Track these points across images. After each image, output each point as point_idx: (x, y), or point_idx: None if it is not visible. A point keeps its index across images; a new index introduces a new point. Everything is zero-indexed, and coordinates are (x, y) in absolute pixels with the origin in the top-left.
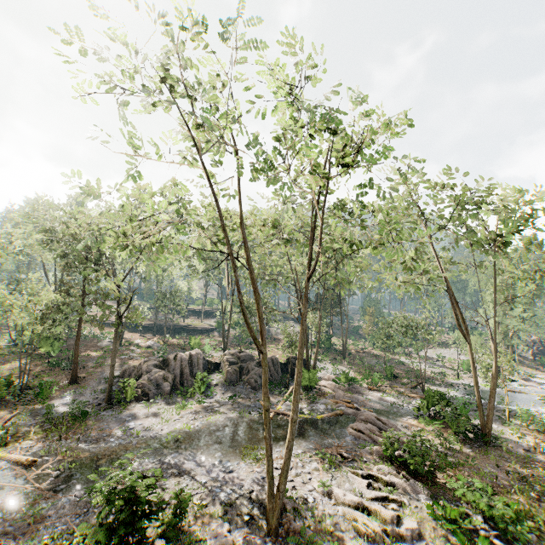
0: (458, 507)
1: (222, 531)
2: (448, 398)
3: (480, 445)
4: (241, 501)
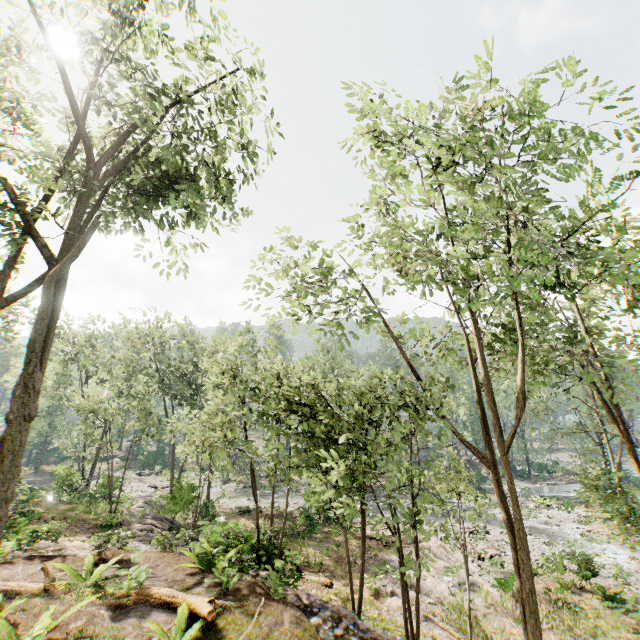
0: None
1: None
2: None
3: None
4: None
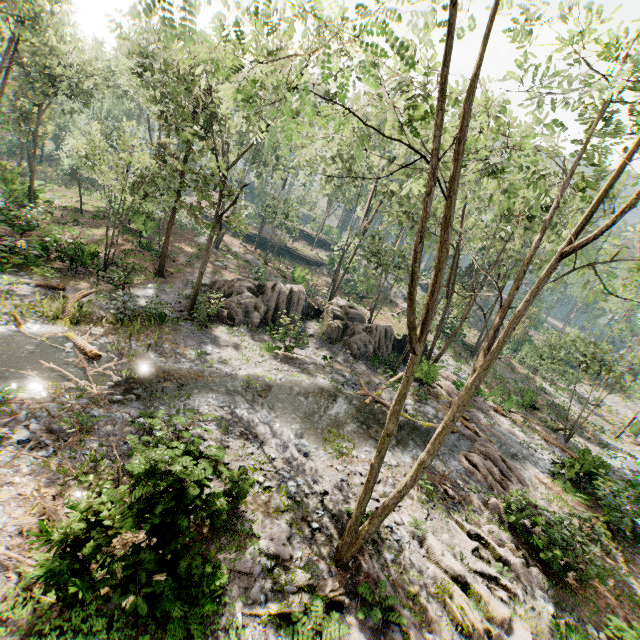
0: (592, 637)
1: (280, 535)
2: (599, 464)
3: (636, 553)
4: (310, 501)
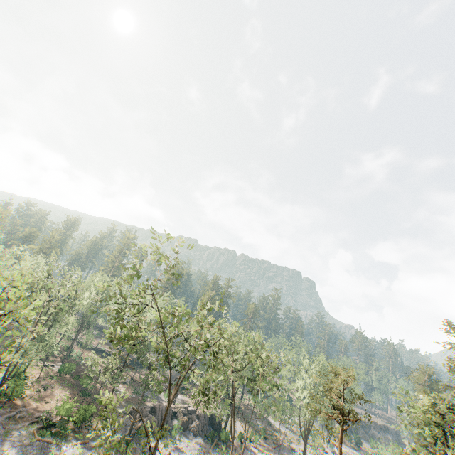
0: None
1: None
2: None
3: None
4: None
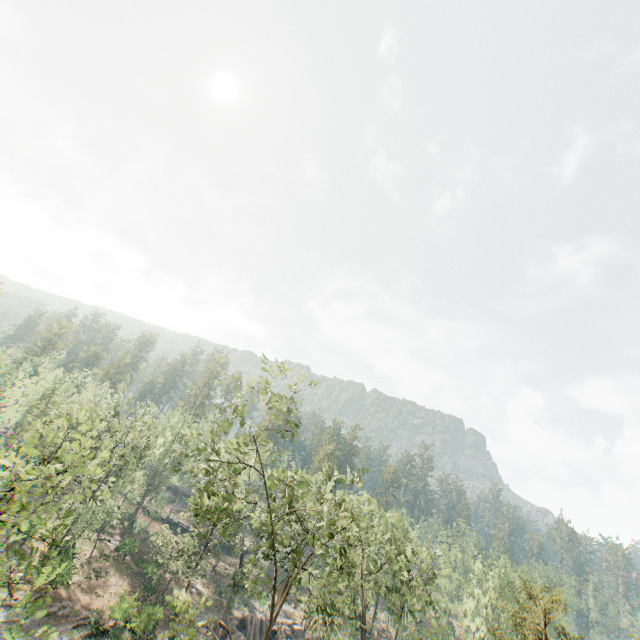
0: None
1: None
2: None
3: None
4: None
